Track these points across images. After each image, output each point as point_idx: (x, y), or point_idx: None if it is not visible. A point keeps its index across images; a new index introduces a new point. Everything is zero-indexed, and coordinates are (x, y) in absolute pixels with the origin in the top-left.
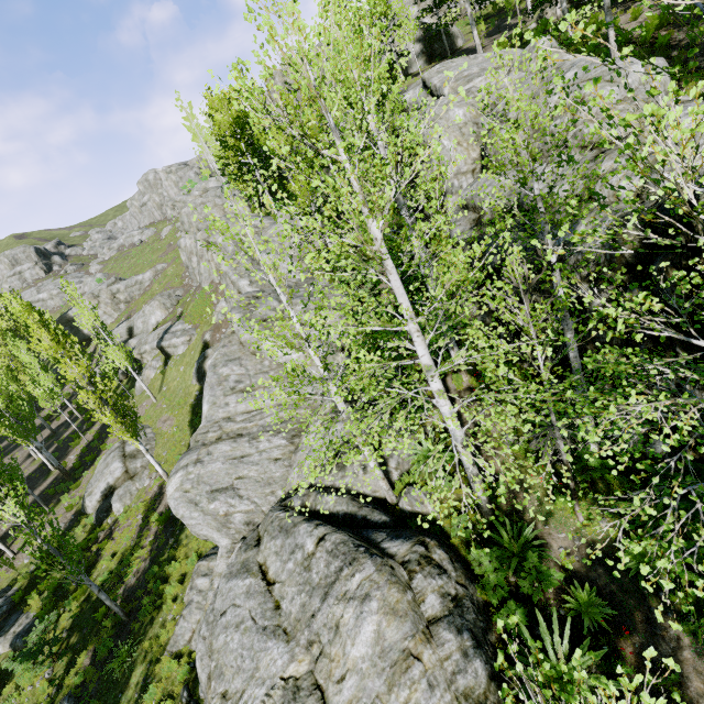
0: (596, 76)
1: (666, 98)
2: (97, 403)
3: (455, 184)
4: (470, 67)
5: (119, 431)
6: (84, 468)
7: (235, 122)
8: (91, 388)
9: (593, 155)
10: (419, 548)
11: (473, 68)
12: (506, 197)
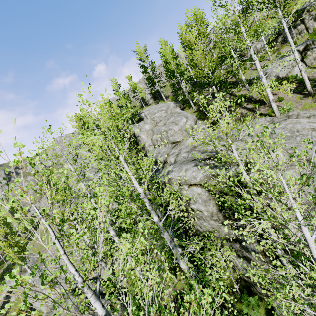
0: (174, 122)
1: (140, 154)
2: (7, 246)
3: (149, 148)
4: (155, 109)
5: (15, 259)
6: (2, 279)
7: (82, 125)
8: (6, 240)
9: (174, 145)
10: (108, 301)
11: (155, 110)
12: (153, 158)
